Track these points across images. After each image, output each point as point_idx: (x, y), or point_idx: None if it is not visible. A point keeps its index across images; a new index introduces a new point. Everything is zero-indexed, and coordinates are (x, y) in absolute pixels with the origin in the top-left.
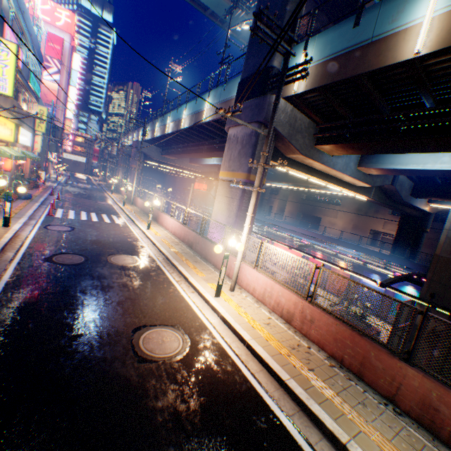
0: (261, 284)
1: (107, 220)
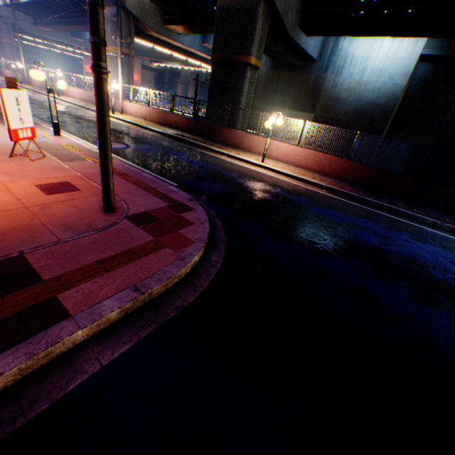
0: (135, 109)
1: None
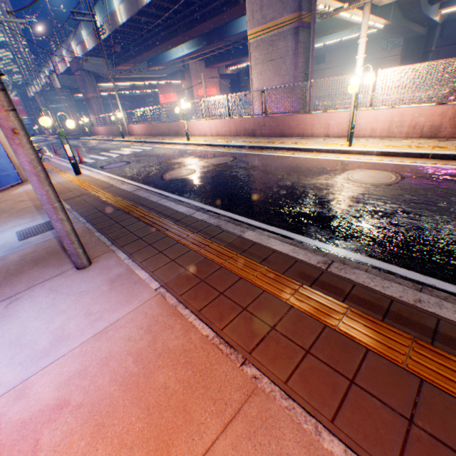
0: (382, 120)
1: (137, 151)
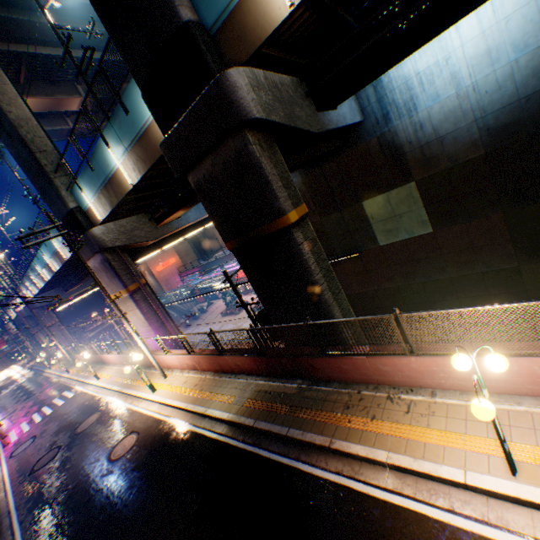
0: (176, 360)
1: (61, 403)
